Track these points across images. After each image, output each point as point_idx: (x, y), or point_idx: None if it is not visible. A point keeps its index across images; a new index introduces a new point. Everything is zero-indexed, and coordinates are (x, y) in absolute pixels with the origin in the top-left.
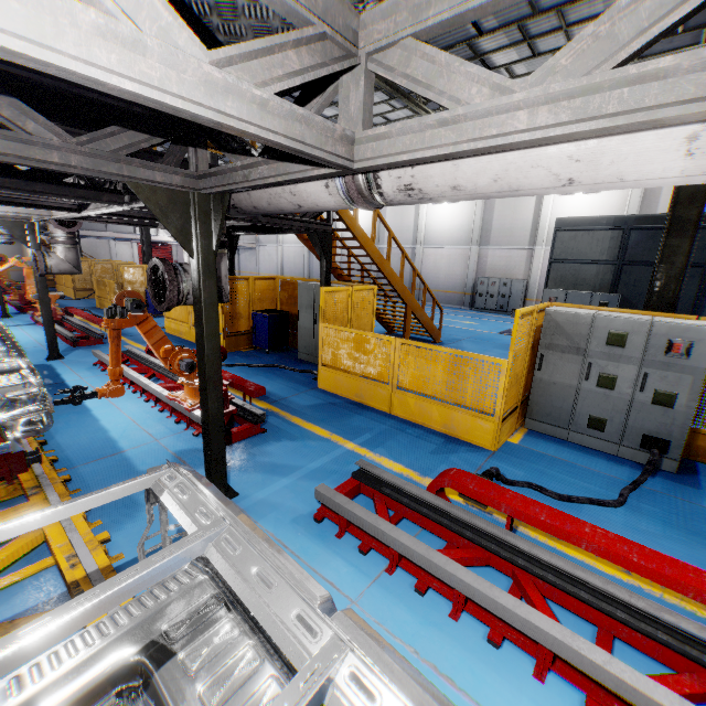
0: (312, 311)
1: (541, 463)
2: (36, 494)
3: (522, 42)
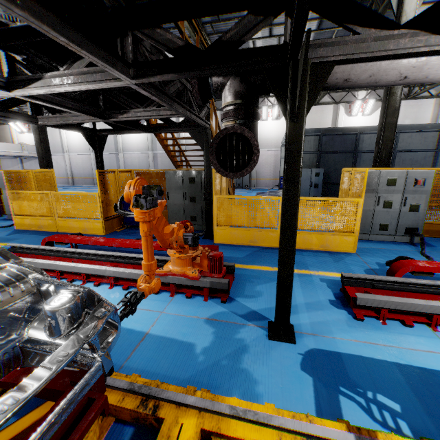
0: (181, 191)
1: (380, 253)
2: (158, 408)
3: (267, 26)
